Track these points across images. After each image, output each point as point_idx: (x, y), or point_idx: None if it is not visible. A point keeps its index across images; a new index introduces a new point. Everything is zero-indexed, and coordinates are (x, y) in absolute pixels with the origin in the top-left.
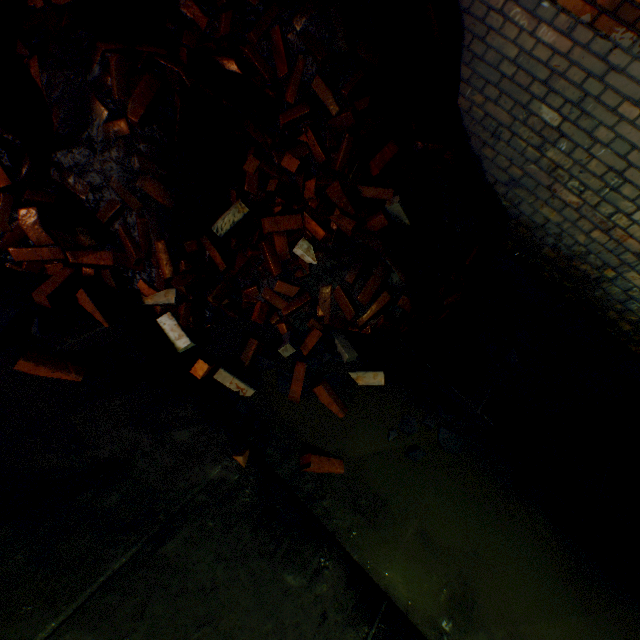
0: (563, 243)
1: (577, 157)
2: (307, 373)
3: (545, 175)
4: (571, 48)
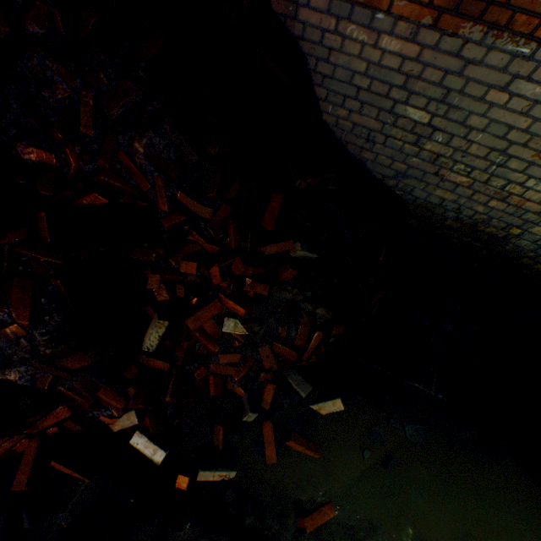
0: (464, 214)
1: (456, 145)
2: (275, 429)
3: (429, 164)
4: (420, 51)
